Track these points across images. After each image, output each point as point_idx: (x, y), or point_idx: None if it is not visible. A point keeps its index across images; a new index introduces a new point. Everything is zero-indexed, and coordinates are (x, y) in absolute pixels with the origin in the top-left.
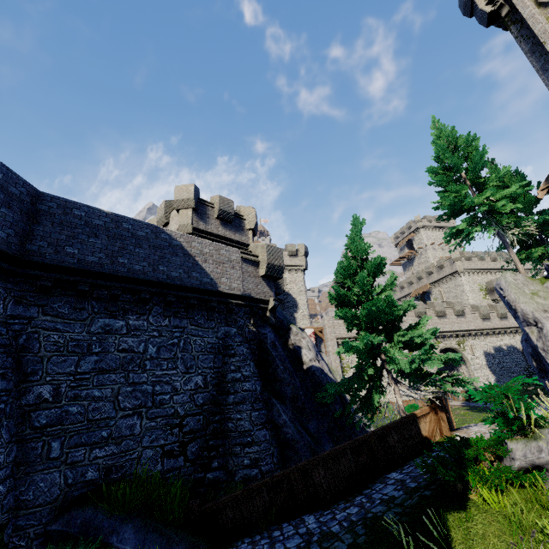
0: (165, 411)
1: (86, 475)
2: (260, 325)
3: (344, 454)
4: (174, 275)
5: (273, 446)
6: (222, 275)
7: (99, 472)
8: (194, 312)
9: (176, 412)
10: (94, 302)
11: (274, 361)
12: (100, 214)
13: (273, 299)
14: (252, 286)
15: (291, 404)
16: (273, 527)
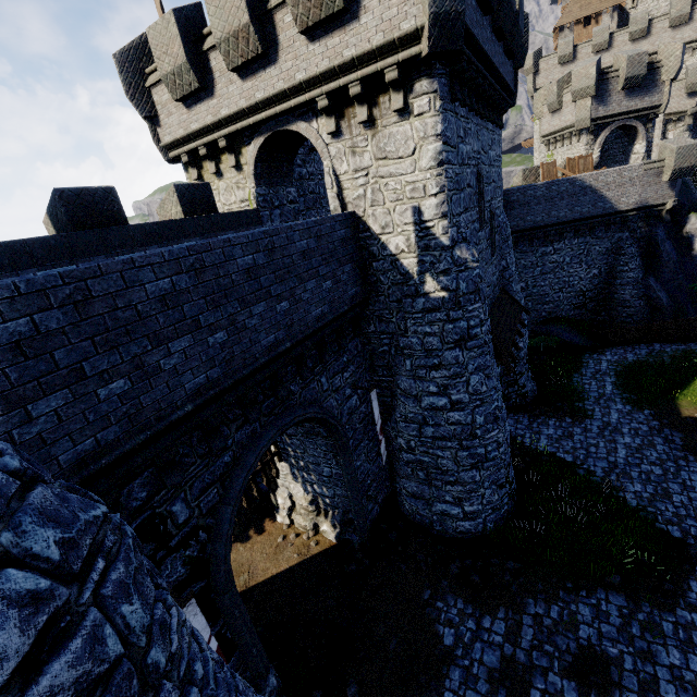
0: (575, 289)
1: (542, 314)
2: (652, 225)
3: (694, 321)
4: (582, 212)
5: (644, 309)
6: (621, 197)
7: (547, 313)
8: (594, 231)
9: (581, 289)
10: (536, 241)
11: (659, 254)
12: (535, 188)
13: (672, 202)
14: (650, 195)
15: (667, 285)
16: (635, 344)
